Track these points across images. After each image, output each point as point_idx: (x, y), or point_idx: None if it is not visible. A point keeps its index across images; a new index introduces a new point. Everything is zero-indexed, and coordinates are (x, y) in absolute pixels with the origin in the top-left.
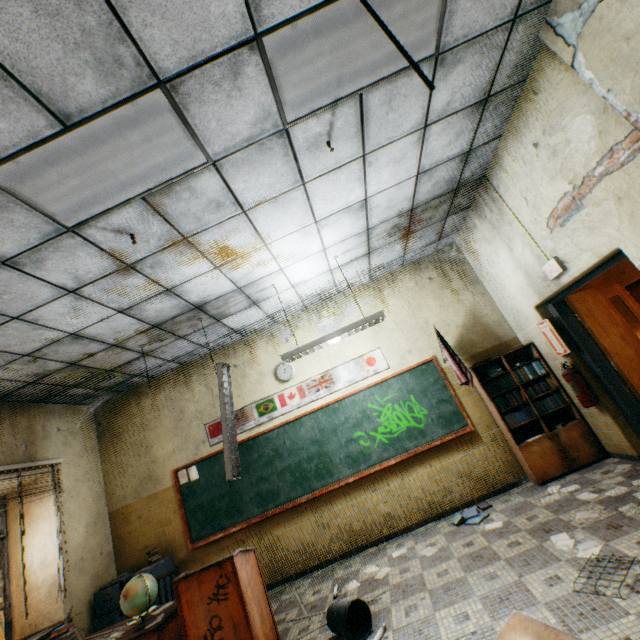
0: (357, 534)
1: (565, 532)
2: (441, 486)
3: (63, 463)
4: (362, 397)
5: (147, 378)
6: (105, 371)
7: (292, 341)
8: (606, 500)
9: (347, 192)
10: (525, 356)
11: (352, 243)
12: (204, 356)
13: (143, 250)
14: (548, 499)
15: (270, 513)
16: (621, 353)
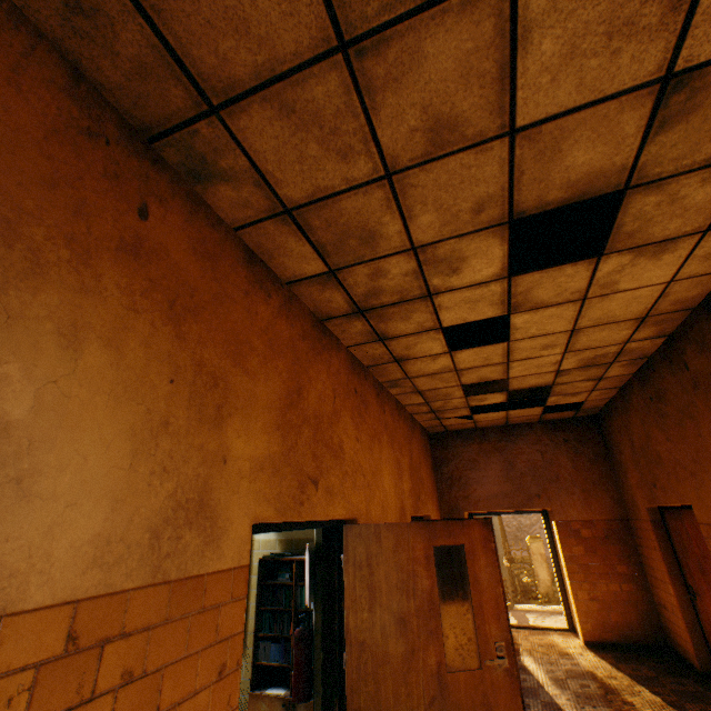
0: None
1: None
2: None
3: None
4: None
5: None
6: None
7: None
8: None
9: None
10: None
11: None
12: None
13: None
14: None
15: None
16: (374, 644)
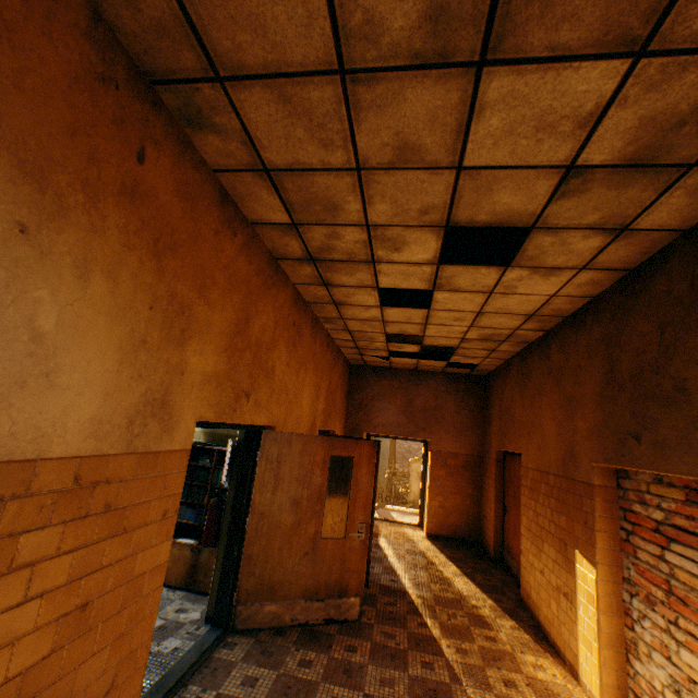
0: None
1: None
2: None
3: None
4: None
5: None
6: None
7: None
8: None
9: None
10: None
11: None
12: None
13: None
14: None
15: None
16: (272, 515)
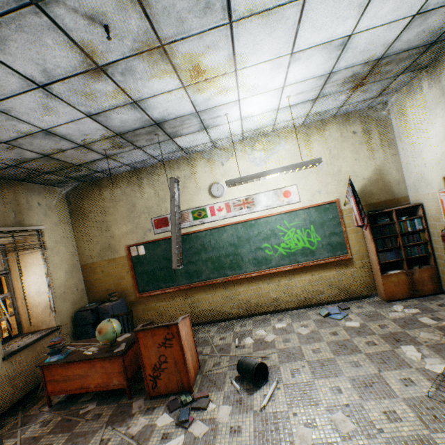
0: (251, 307)
1: (412, 345)
2: (316, 289)
3: (45, 229)
4: (274, 220)
5: (107, 175)
6: (73, 165)
7: (226, 166)
8: (444, 328)
9: (339, 21)
10: (409, 212)
11: (309, 85)
12: (153, 165)
13: (116, 51)
14: (395, 315)
15: (194, 285)
16: None
